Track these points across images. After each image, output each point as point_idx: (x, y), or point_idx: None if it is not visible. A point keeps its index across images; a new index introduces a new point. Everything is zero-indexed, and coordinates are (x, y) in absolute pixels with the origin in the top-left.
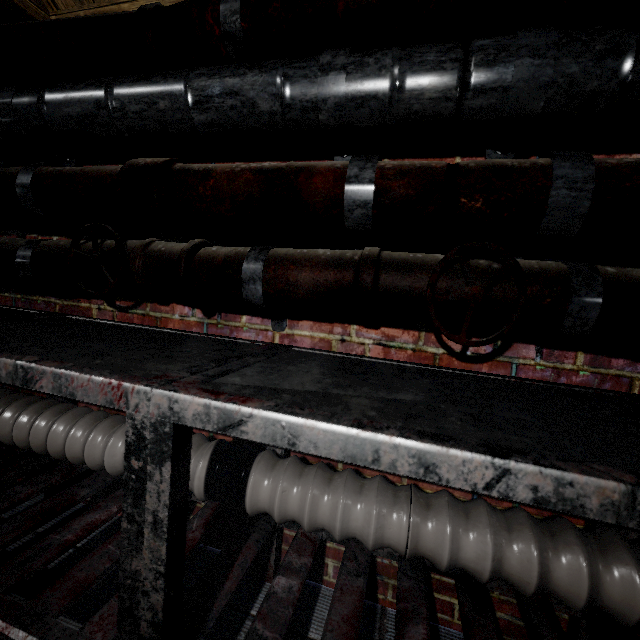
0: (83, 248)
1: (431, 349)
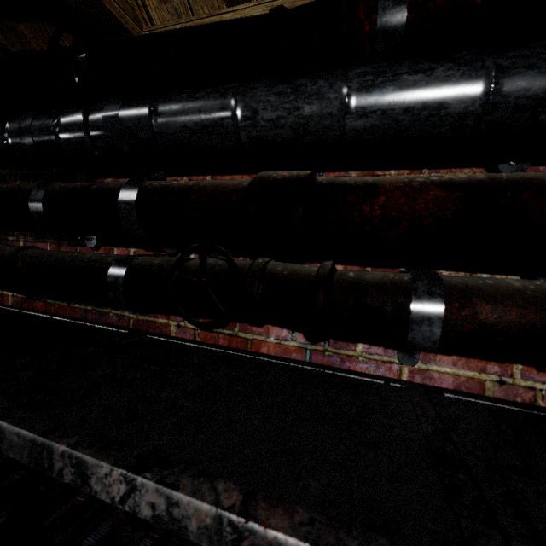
0: (184, 269)
1: None
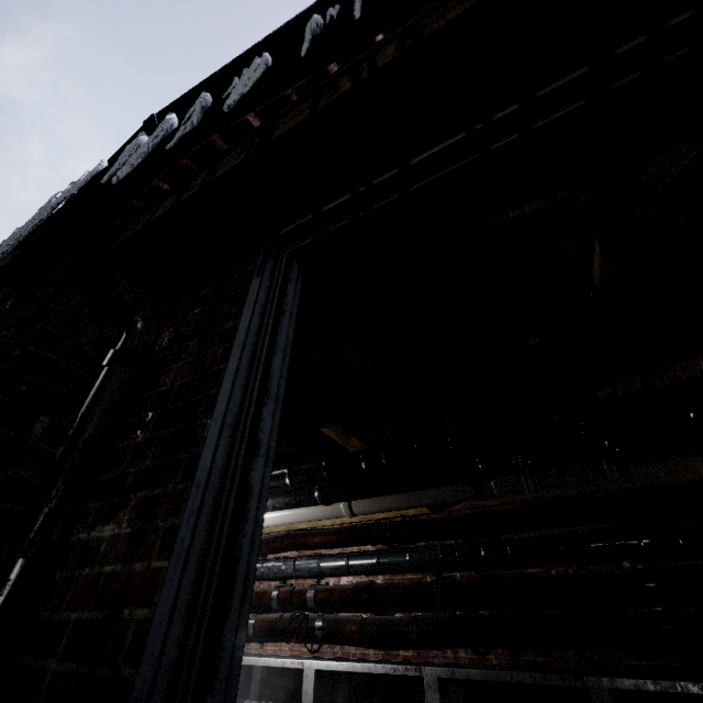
0: None
1: (303, 649)
